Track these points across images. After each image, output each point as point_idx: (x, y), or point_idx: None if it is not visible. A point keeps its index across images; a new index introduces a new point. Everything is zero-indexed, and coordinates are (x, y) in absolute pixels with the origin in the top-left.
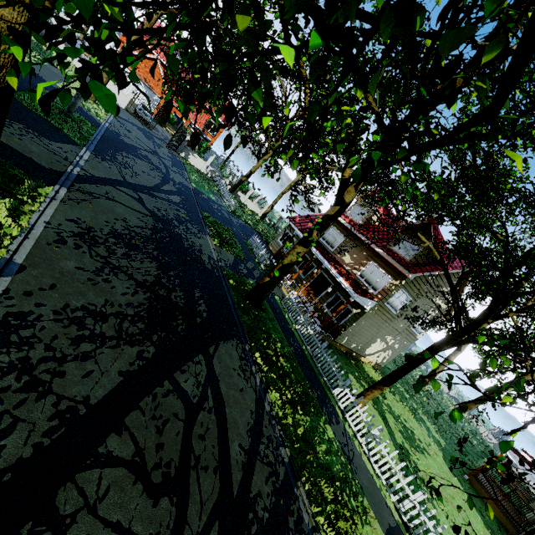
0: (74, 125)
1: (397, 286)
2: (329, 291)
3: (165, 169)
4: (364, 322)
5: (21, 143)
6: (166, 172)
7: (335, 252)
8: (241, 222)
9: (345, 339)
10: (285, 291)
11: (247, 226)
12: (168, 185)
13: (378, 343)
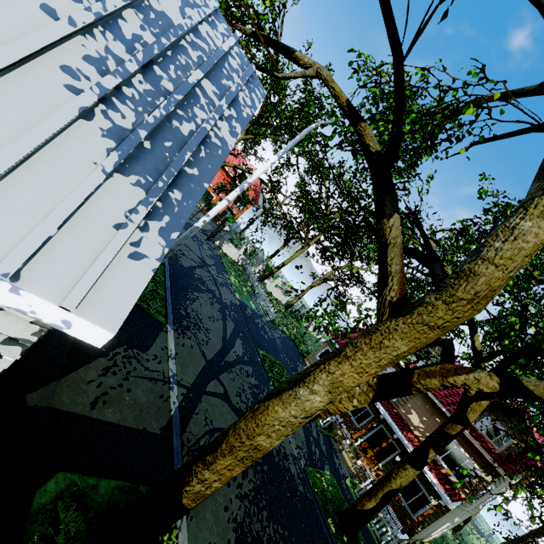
0: (154, 287)
1: (489, 483)
2: (396, 460)
3: (216, 288)
4: (444, 516)
5: (130, 400)
6: (219, 294)
7: (398, 403)
8: (280, 335)
9: (419, 534)
10: (348, 459)
11: (285, 338)
12: (227, 322)
13: (445, 525)
